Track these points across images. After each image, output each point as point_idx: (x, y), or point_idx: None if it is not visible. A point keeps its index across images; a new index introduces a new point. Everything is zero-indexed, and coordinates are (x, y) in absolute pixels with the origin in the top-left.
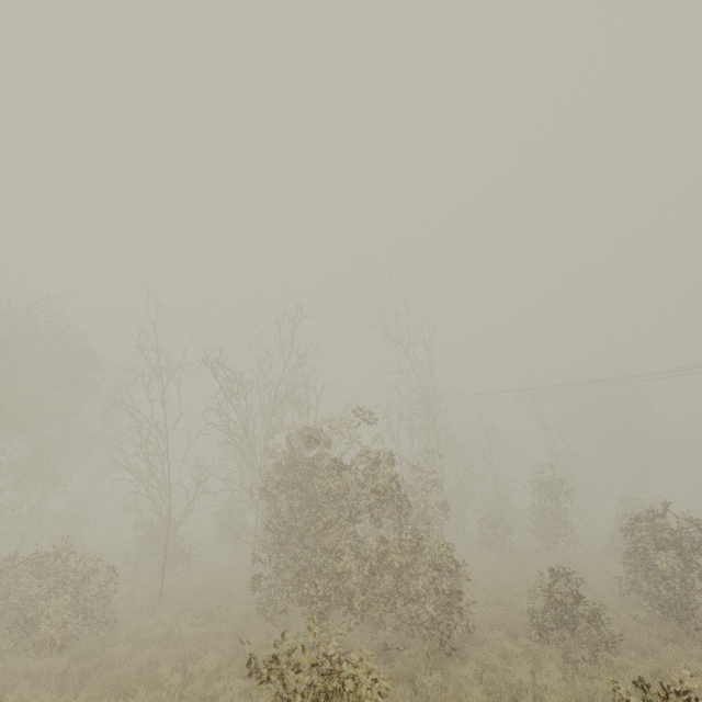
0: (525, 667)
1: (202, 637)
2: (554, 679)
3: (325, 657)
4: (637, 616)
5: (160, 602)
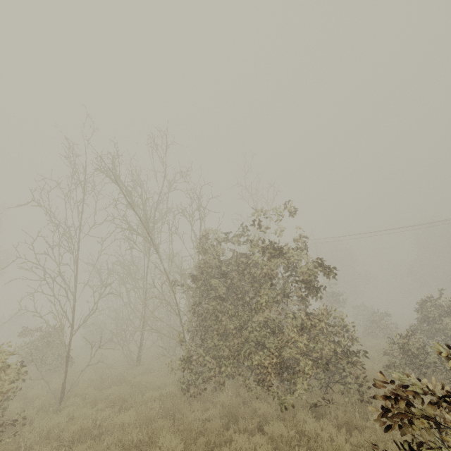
0: (426, 402)
1: (140, 422)
2: None
3: None
4: None
5: (62, 399)
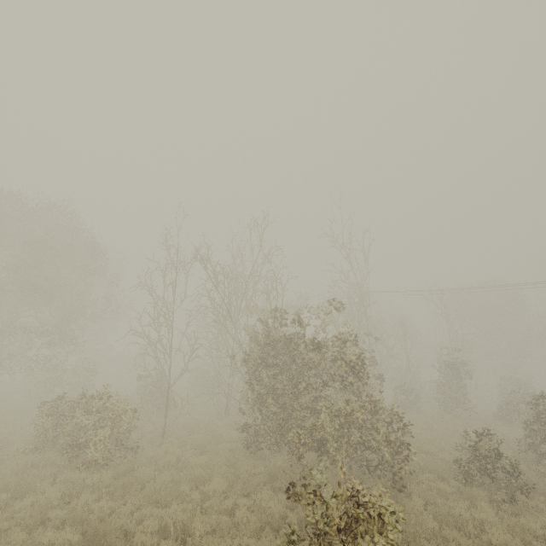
0: (462, 504)
1: (206, 465)
2: (489, 515)
3: (351, 494)
4: (538, 470)
5: (164, 436)
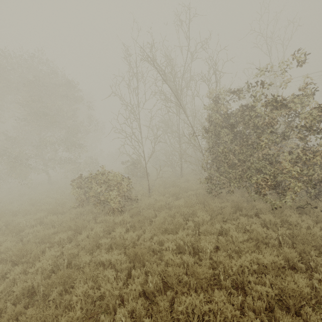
0: None
1: (187, 205)
2: None
3: None
4: None
5: (150, 191)
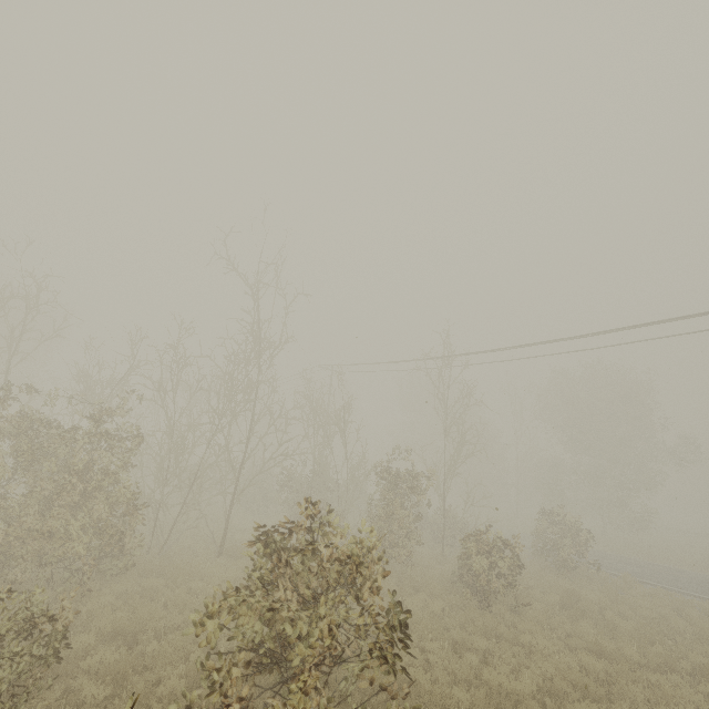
0: None
1: None
2: None
3: None
4: None
5: None
